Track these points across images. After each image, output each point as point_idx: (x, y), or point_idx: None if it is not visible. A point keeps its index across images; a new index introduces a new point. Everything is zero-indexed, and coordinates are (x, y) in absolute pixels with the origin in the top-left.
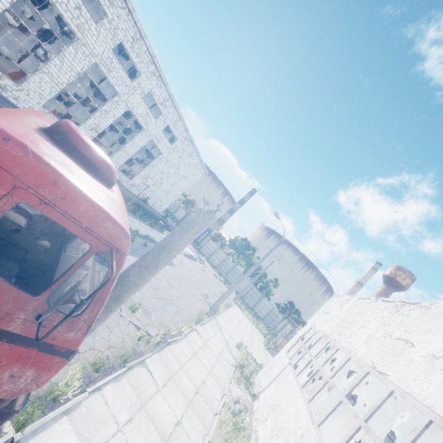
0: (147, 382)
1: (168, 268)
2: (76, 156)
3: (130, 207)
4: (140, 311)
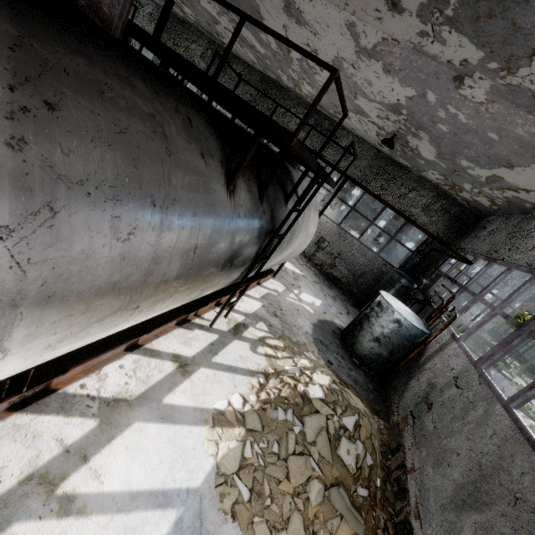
0: None
1: None
2: None
3: None
4: None
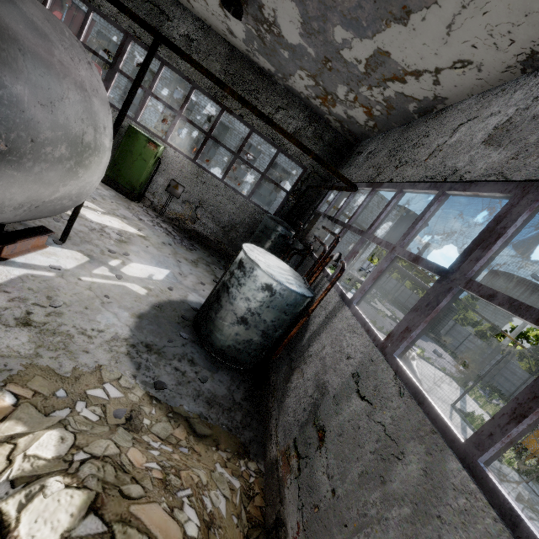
0: None
1: None
2: None
3: None
4: None
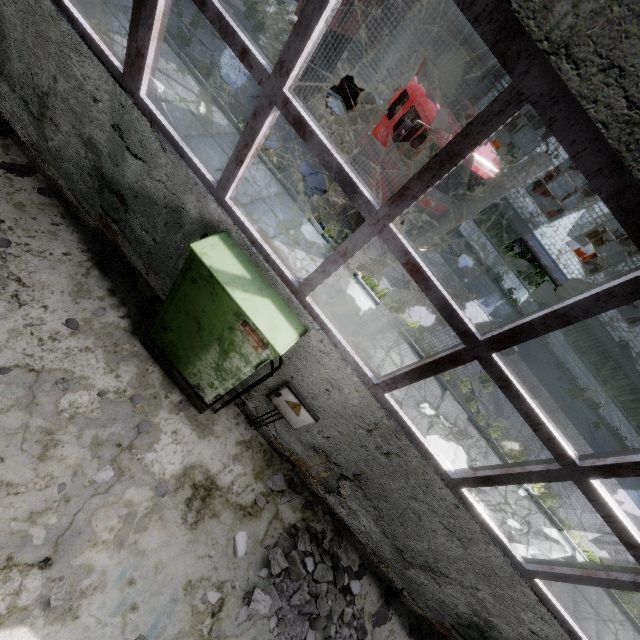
0: (432, 394)
1: (621, 495)
2: (456, 112)
3: (629, 402)
4: (490, 388)
